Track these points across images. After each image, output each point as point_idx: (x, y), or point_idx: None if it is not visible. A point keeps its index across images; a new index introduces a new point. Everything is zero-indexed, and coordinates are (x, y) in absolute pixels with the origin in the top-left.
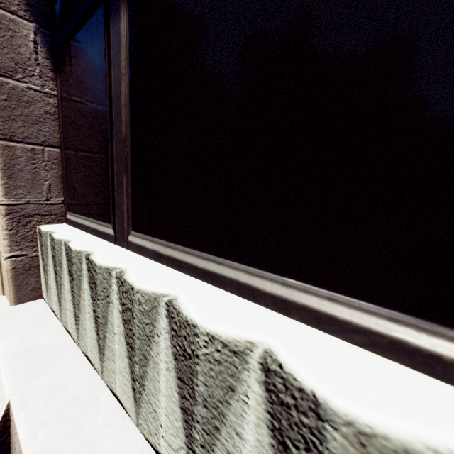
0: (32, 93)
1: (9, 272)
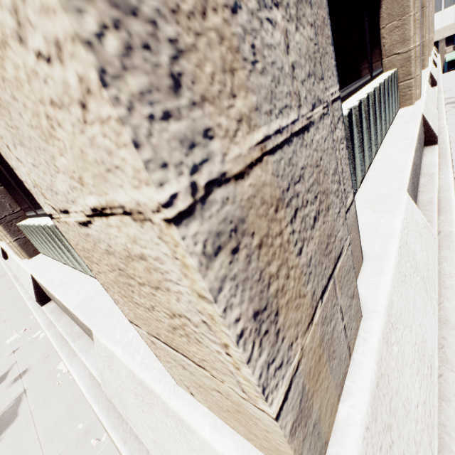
0: None
1: (18, 247)
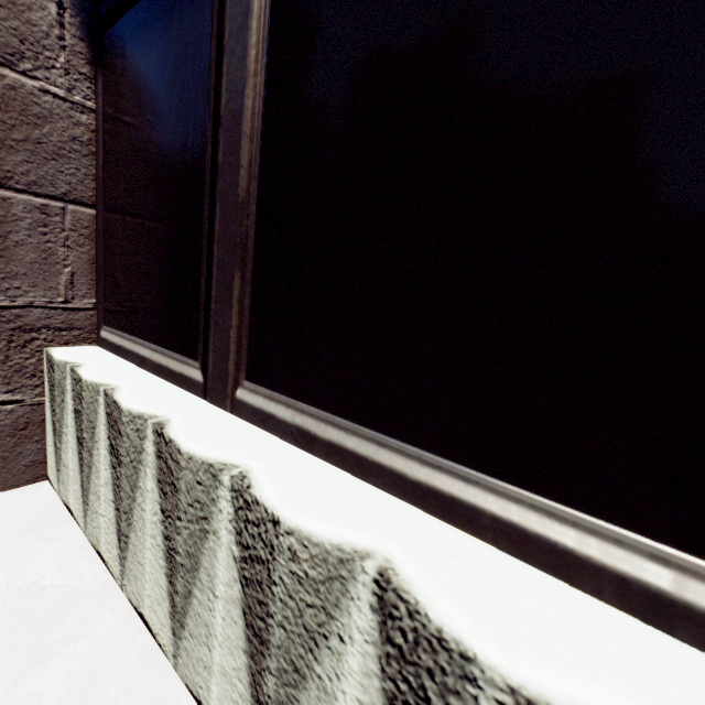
0: (49, 100)
1: None
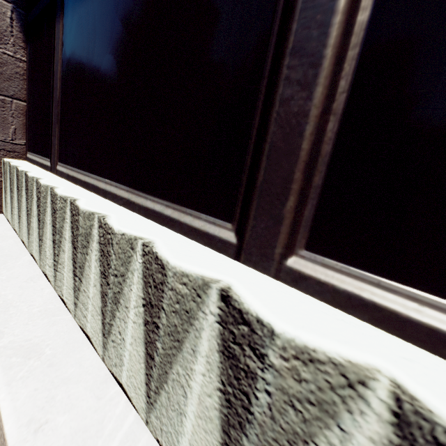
0: (6, 57)
1: None
